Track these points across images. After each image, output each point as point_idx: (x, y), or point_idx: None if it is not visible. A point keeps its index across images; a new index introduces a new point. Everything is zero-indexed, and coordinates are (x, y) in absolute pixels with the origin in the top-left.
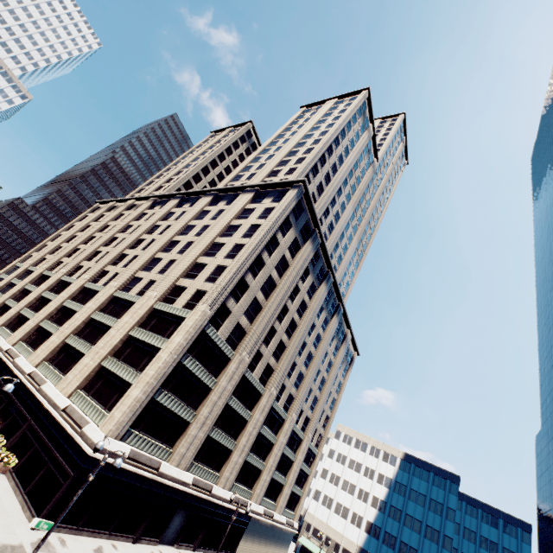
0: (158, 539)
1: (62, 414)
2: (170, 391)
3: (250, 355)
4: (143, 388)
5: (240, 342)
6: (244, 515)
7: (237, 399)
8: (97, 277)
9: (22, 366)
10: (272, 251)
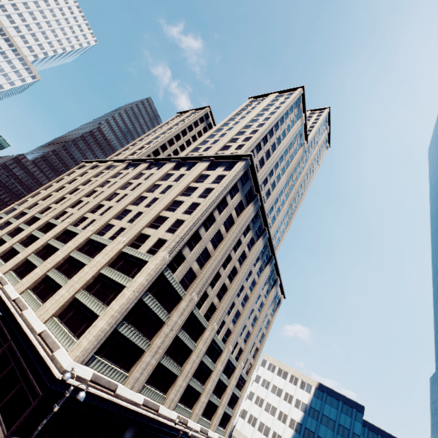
0: None
1: (38, 338)
2: (130, 323)
3: (198, 295)
4: (108, 320)
5: (191, 284)
6: (183, 432)
7: (185, 332)
8: (77, 222)
9: (9, 293)
10: (222, 210)
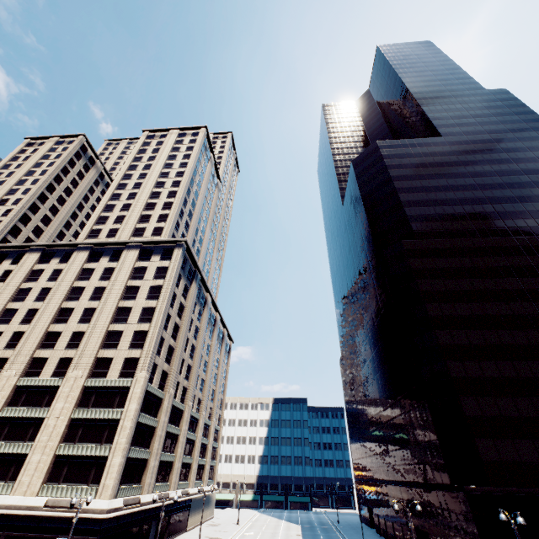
0: None
1: (47, 509)
2: (133, 445)
3: (174, 388)
4: (122, 454)
5: (166, 383)
6: (187, 500)
7: (170, 424)
8: None
9: None
10: (173, 303)
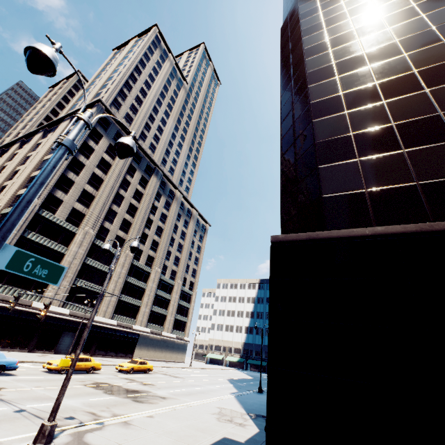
0: (53, 350)
1: None
2: None
3: (94, 229)
4: None
5: (82, 221)
6: (132, 334)
7: (95, 261)
8: None
9: None
10: (89, 155)
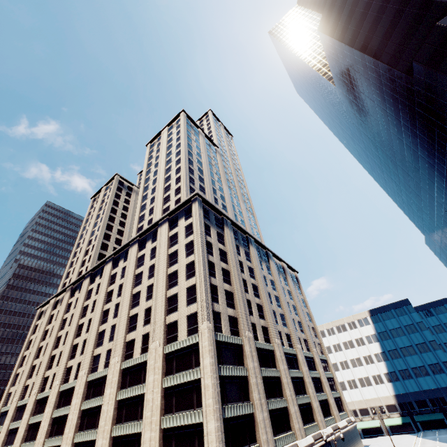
0: None
1: None
2: (228, 403)
3: (250, 331)
4: (214, 418)
5: (238, 327)
6: (325, 444)
7: (264, 368)
8: (93, 366)
9: None
10: (211, 251)
